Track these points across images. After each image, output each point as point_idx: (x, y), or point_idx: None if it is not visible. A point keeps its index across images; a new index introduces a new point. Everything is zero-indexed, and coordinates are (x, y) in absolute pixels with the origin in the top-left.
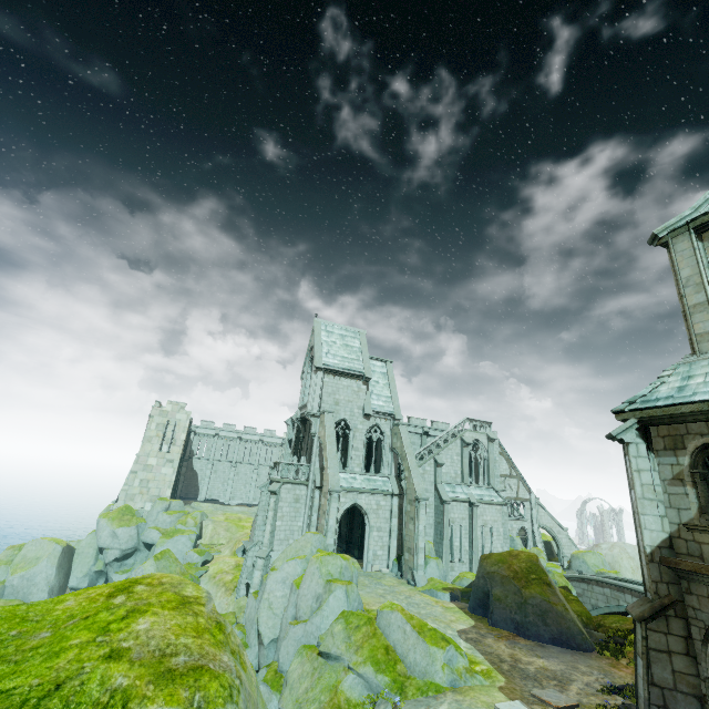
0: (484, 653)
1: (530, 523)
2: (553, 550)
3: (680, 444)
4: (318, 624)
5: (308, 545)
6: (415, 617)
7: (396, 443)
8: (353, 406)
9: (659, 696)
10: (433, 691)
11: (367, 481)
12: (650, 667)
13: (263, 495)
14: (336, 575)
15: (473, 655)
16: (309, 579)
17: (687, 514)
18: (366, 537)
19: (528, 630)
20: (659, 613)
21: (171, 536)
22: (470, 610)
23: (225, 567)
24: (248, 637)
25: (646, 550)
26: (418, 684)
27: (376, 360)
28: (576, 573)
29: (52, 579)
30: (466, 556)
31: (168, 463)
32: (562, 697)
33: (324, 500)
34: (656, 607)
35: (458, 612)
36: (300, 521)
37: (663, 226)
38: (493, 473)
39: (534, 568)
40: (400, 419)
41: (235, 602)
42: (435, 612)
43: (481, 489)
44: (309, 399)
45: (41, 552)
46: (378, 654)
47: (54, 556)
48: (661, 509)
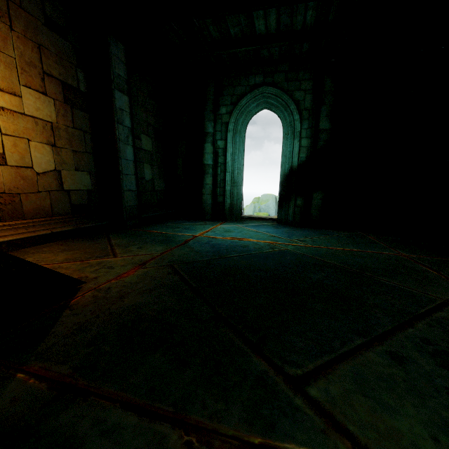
0: None
1: None
2: None
3: None
4: None
5: None
6: None
7: None
8: None
9: None
10: None
11: None
12: None
13: None
14: None
15: None
16: None
17: None
18: None
19: None
20: None
21: None
22: None
23: None
24: None
25: None
26: None
27: None
28: None
29: (274, 207)
30: None
31: None
32: None
33: None
34: None
35: None
36: None
37: None
38: None
39: None
40: None
41: None
42: None
43: None
44: None
45: (267, 198)
46: None
47: (273, 199)
48: None
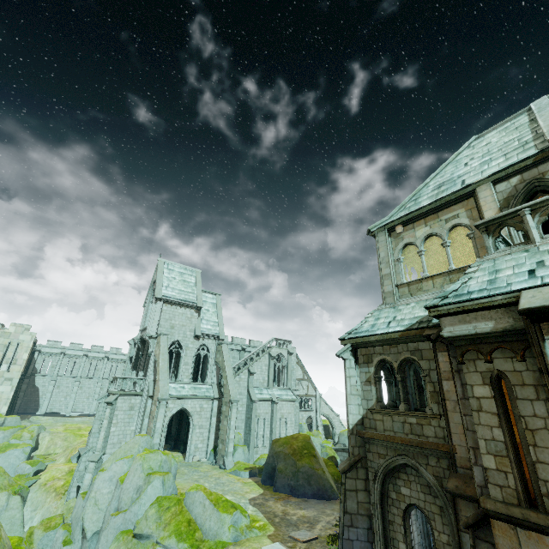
0: (265, 512)
1: (315, 413)
2: (330, 430)
3: (370, 360)
4: (136, 511)
5: (136, 446)
6: (214, 493)
7: (218, 358)
8: (186, 329)
9: (349, 519)
10: (220, 548)
11: (193, 389)
12: (346, 502)
13: (100, 406)
14: (156, 468)
15: (256, 515)
16: (132, 475)
17: (371, 403)
18: (189, 435)
19: (298, 491)
20: (353, 466)
21: (2, 451)
22: (262, 482)
23: (57, 474)
24: (73, 534)
25: (350, 427)
26: (210, 544)
27: (208, 293)
28: (341, 445)
29: None
30: (268, 442)
31: (7, 381)
32: (308, 534)
33: (154, 407)
34: (351, 463)
35: (253, 485)
36: (133, 426)
37: (373, 225)
38: (290, 378)
39: (307, 446)
40: (223, 339)
41: (64, 504)
42: (236, 487)
43: (281, 390)
44: (148, 324)
45: None
46: (182, 527)
47: None
48: (359, 400)
